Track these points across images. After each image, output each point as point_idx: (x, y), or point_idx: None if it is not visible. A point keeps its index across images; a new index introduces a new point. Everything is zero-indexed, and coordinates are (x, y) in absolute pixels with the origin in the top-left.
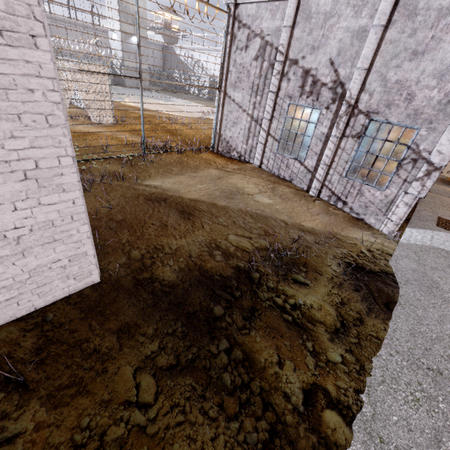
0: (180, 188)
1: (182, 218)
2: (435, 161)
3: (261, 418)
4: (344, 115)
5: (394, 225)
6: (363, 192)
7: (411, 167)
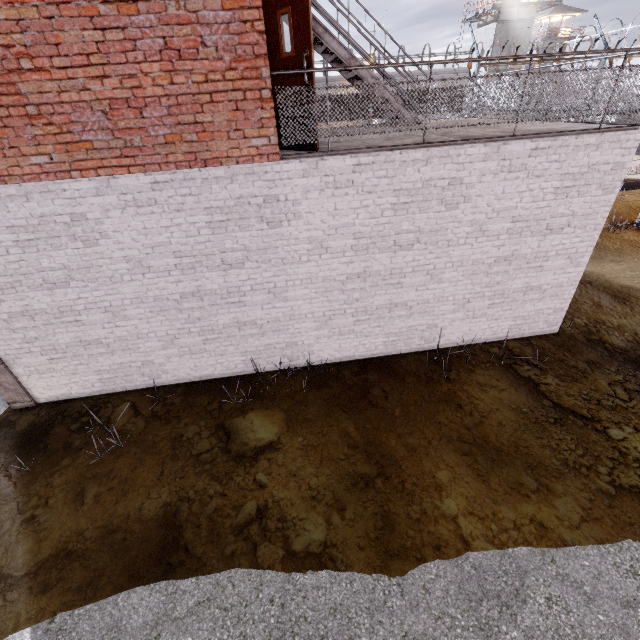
0: (603, 272)
1: (616, 301)
2: None
3: None
4: None
5: None
6: None
7: None
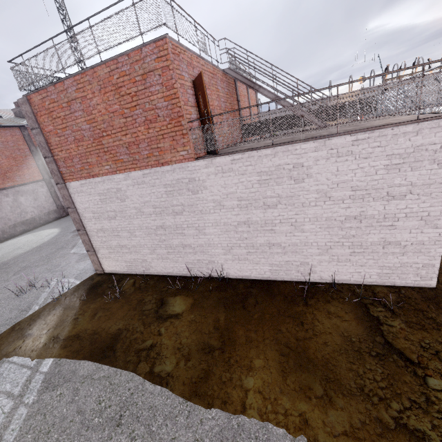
0: None
1: None
2: None
3: None
4: None
5: None
6: None
7: None
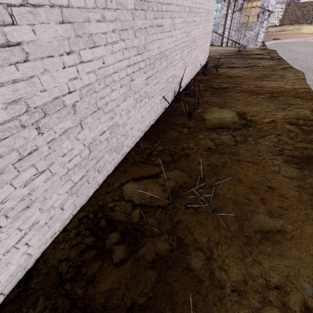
0: None
1: None
2: (270, 9)
3: (267, 59)
4: (232, 2)
5: (260, 43)
6: (246, 35)
7: (262, 16)
